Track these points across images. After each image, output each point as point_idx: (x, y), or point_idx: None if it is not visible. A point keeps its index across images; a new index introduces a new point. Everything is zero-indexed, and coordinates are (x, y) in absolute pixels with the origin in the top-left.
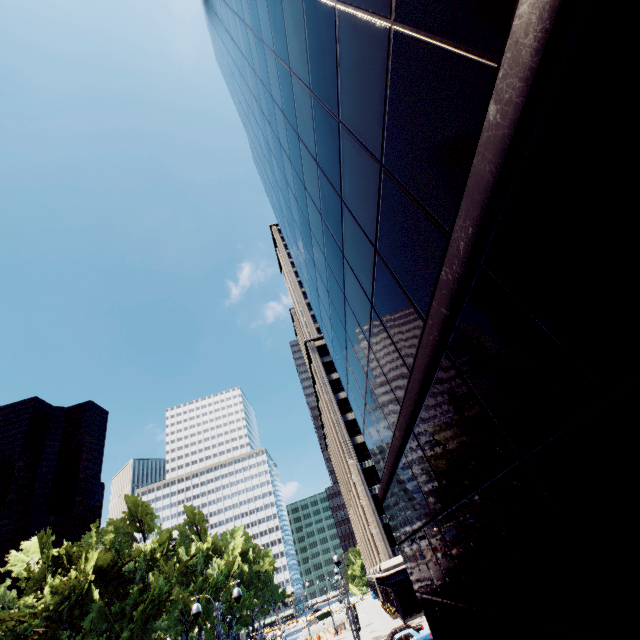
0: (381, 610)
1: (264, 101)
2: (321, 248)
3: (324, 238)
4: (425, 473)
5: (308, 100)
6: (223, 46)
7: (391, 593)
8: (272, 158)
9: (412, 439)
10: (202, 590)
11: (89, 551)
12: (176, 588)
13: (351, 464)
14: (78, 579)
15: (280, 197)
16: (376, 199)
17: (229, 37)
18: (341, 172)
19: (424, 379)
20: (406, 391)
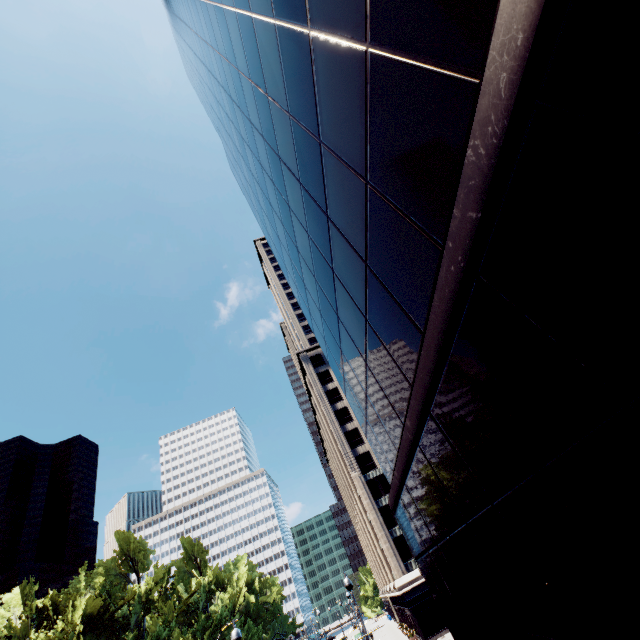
0: (398, 632)
1: (231, 83)
2: (303, 225)
3: (305, 210)
4: (449, 465)
5: (273, 35)
6: (191, 52)
7: (408, 613)
8: (246, 149)
9: (429, 424)
10: (205, 630)
11: (77, 599)
12: (177, 630)
13: (354, 477)
14: (65, 632)
15: (257, 191)
16: (363, 106)
17: (194, 35)
18: (317, 103)
19: (443, 335)
20: (418, 362)
